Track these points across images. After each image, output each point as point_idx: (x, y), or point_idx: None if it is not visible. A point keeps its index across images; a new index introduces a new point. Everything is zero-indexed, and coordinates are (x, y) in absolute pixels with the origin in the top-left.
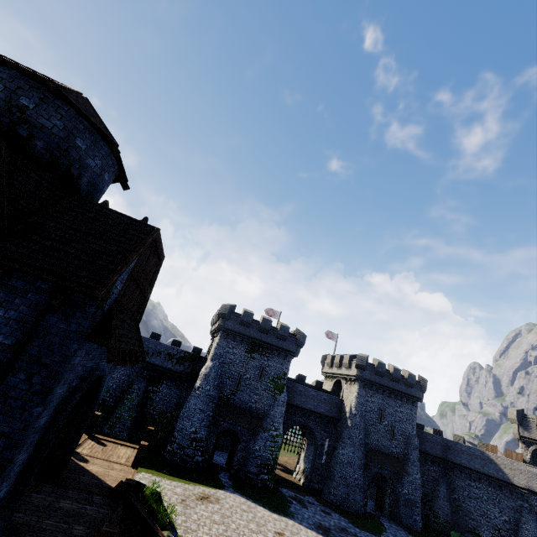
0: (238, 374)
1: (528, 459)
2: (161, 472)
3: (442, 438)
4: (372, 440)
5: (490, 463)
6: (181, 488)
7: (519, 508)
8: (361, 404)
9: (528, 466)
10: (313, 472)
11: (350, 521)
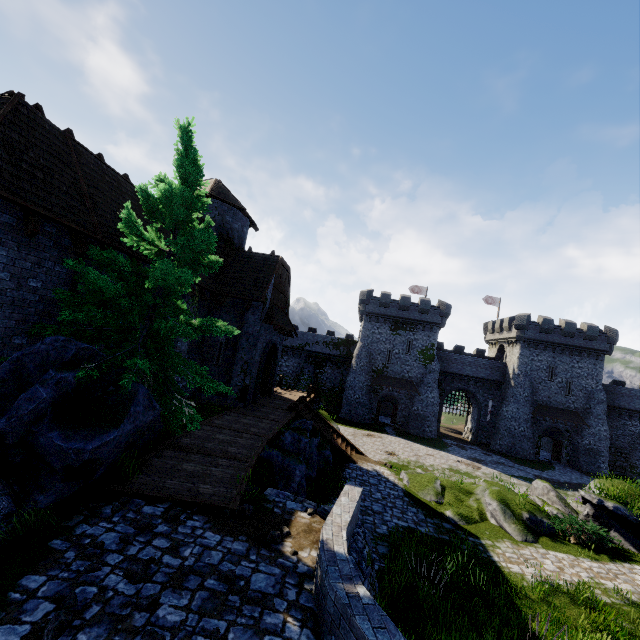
0: (387, 350)
1: None
2: (337, 423)
3: None
4: (542, 398)
5: None
6: (352, 430)
7: None
8: (524, 364)
9: None
10: (479, 430)
11: (511, 461)
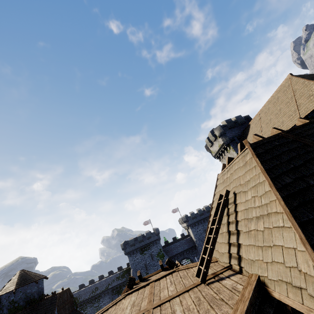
0: (144, 265)
1: None
2: None
3: None
4: None
5: None
6: None
7: None
8: (196, 235)
9: None
10: None
11: None
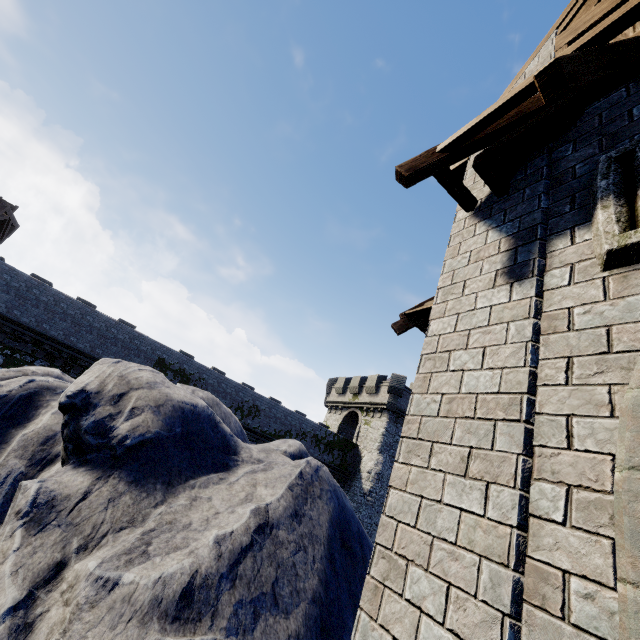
0: None
1: None
2: None
3: None
4: None
5: None
6: None
7: None
8: None
9: None
10: None
11: None
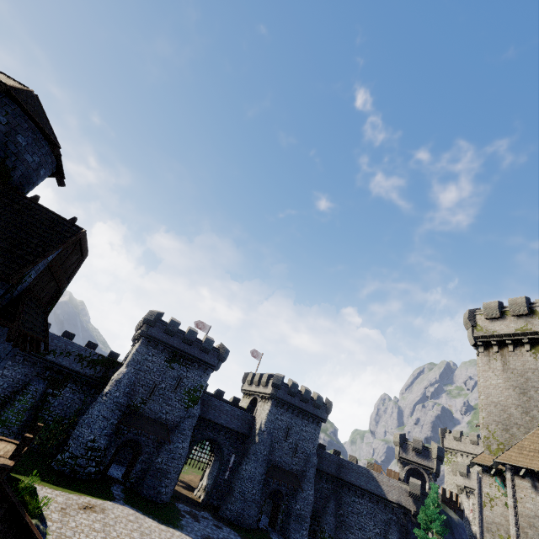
0: (153, 383)
1: (403, 477)
2: (43, 481)
3: (338, 457)
4: (276, 457)
5: (373, 480)
6: (64, 497)
7: (389, 520)
8: (270, 422)
9: (400, 482)
10: (214, 488)
11: (240, 535)
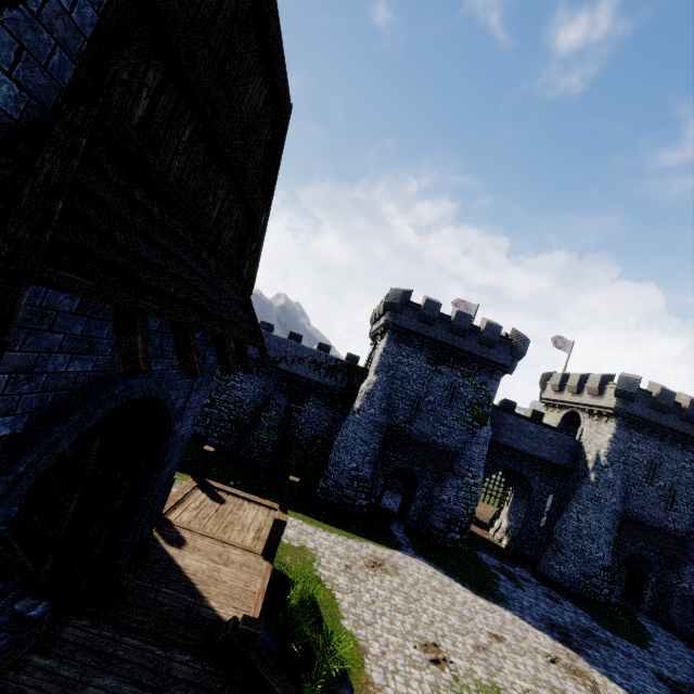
0: (416, 395)
1: None
2: (314, 519)
3: None
4: (633, 507)
5: None
6: (343, 546)
7: None
8: (618, 453)
9: None
10: (524, 535)
11: (592, 617)
